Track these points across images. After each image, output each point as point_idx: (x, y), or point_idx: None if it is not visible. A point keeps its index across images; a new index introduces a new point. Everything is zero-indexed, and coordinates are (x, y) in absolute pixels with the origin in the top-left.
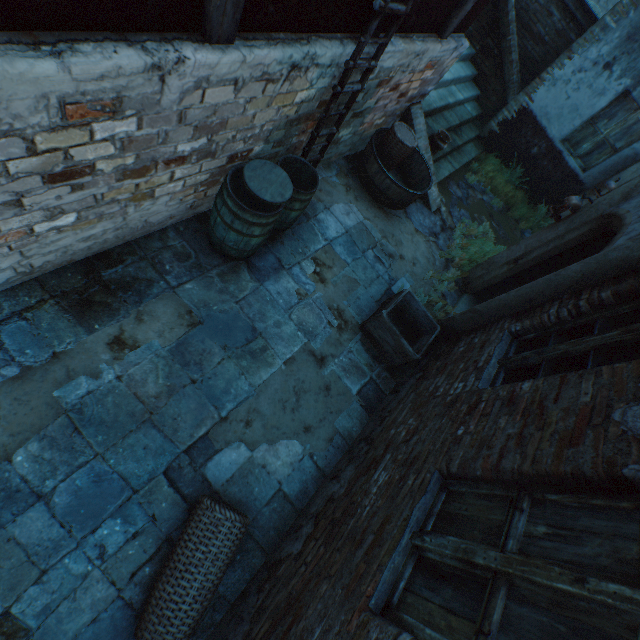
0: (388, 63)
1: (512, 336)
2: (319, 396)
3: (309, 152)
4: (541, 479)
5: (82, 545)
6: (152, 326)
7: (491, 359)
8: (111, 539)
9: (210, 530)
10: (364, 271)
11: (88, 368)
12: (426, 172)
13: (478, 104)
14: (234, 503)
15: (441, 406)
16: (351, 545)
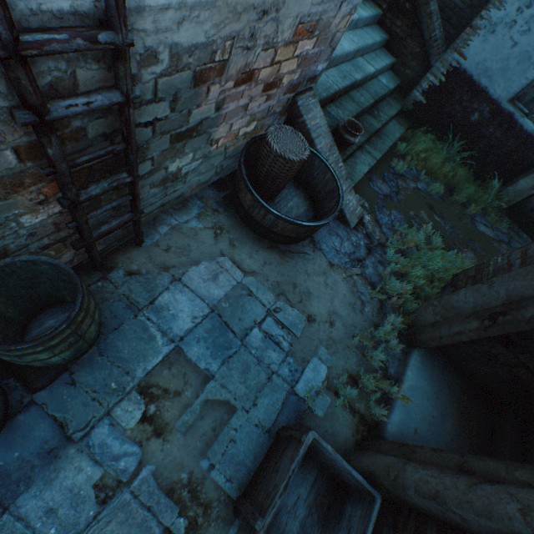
0: (189, 34)
1: None
2: None
3: (86, 225)
4: None
5: None
6: None
7: None
8: None
9: None
10: (244, 376)
11: None
12: (333, 182)
13: (395, 73)
14: None
15: None
16: None
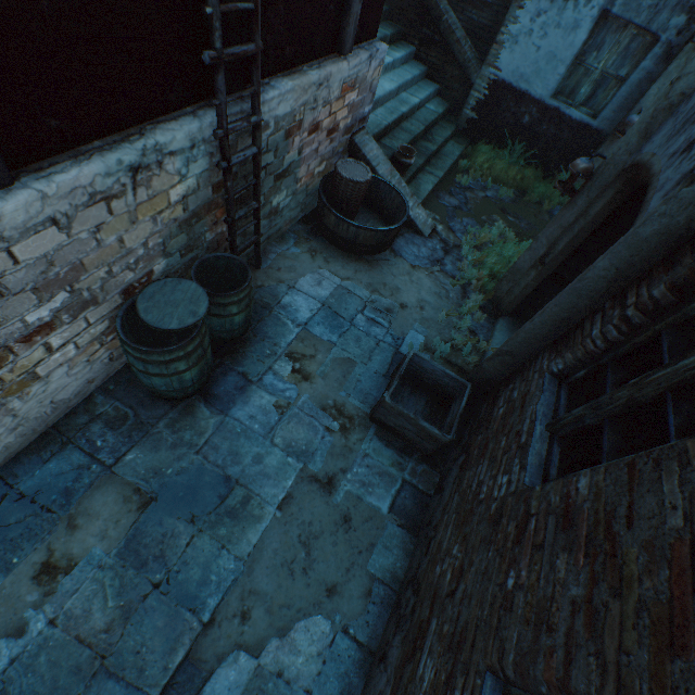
0: (282, 109)
1: (558, 378)
2: (337, 535)
3: (235, 240)
4: None
5: None
6: (90, 529)
7: (534, 428)
8: None
9: None
10: (357, 343)
11: (10, 623)
12: (399, 198)
13: (442, 98)
14: None
15: (486, 522)
16: None
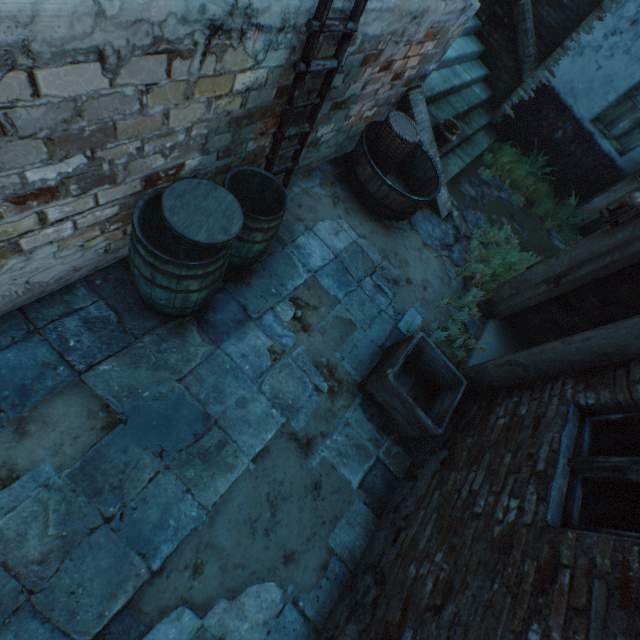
0: (374, 28)
1: (580, 411)
2: (305, 501)
3: (275, 160)
4: None
5: None
6: (43, 439)
7: (558, 460)
8: None
9: None
10: (361, 307)
11: None
12: (432, 171)
13: (487, 85)
14: None
15: (486, 544)
16: None
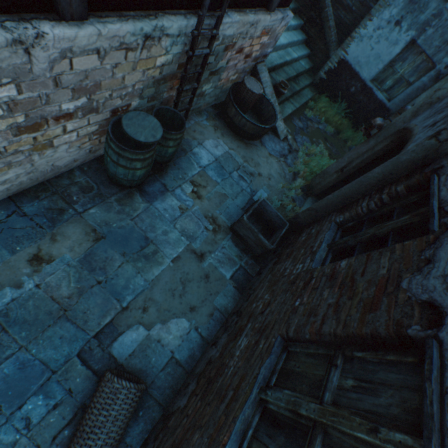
0: (229, 32)
1: (338, 225)
2: (201, 283)
3: (179, 103)
4: (350, 340)
5: (11, 419)
6: (64, 244)
7: (322, 244)
8: (35, 412)
9: (110, 398)
10: (231, 187)
11: (12, 281)
12: (273, 111)
13: (310, 60)
14: (136, 372)
15: (286, 283)
16: (217, 400)
